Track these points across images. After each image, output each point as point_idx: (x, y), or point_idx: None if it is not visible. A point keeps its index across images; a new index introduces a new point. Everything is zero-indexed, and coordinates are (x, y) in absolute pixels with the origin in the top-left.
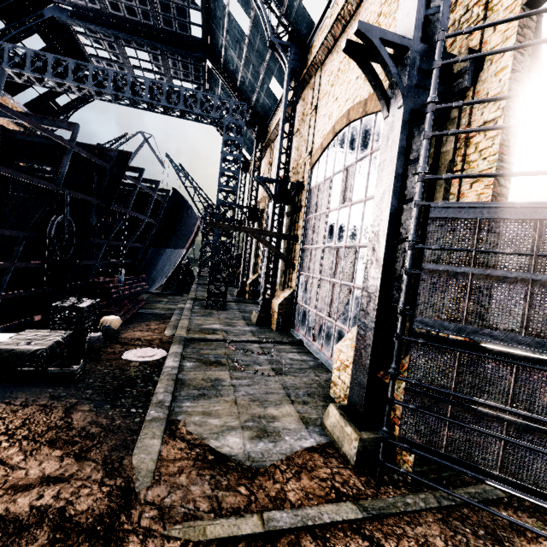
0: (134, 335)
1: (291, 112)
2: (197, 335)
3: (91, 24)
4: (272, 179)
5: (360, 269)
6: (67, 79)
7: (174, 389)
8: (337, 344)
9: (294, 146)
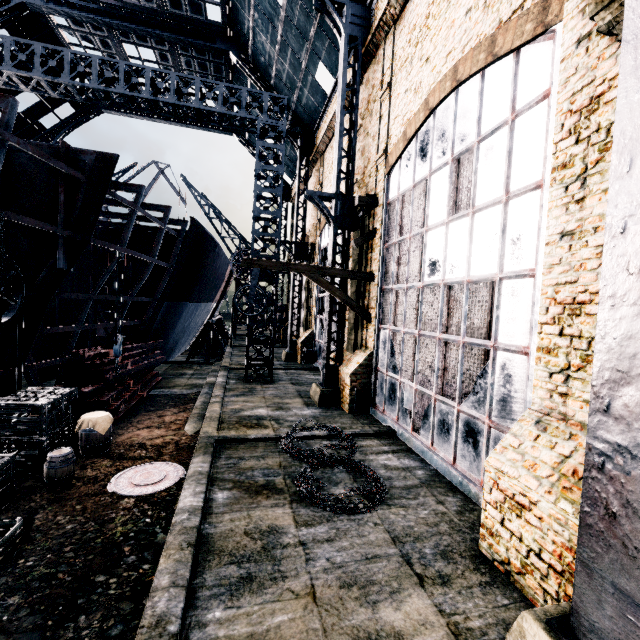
0: (137, 437)
1: (352, 99)
2: (233, 432)
3: (74, 10)
4: (330, 195)
5: (506, 317)
6: (34, 71)
7: (192, 567)
8: (464, 442)
9: (356, 150)
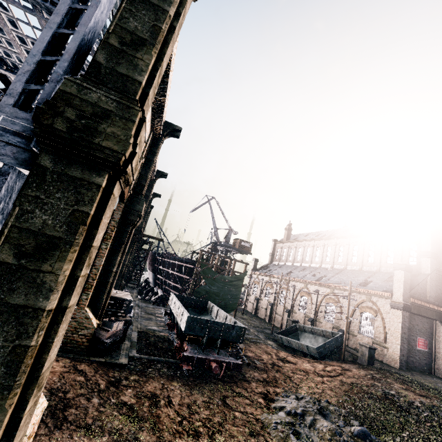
0: None
1: None
2: None
3: None
4: None
5: None
6: None
7: None
8: None
9: None
